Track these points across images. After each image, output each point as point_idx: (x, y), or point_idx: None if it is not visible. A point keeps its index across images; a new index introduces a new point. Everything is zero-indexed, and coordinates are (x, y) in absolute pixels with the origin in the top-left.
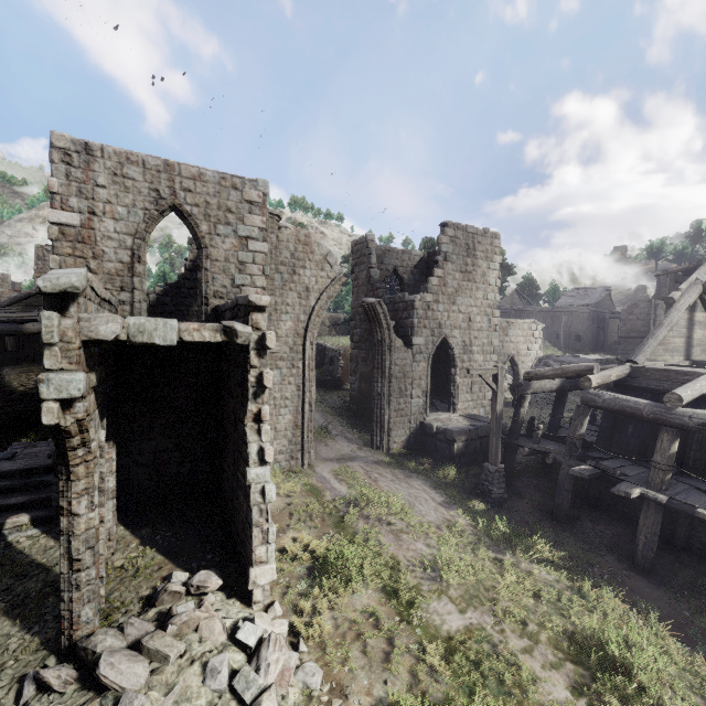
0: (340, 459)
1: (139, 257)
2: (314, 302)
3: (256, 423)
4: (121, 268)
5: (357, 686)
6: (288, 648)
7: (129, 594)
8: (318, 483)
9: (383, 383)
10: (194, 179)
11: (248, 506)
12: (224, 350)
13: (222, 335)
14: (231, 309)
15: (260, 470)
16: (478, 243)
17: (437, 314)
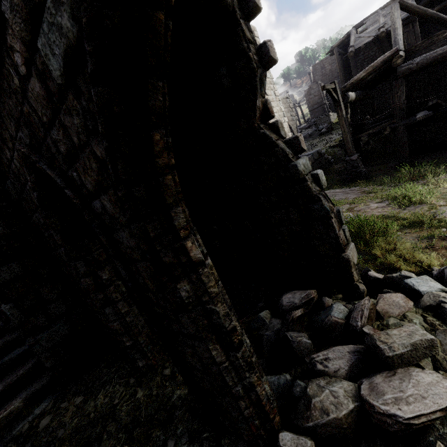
0: None
1: None
2: None
3: (264, 124)
4: None
5: None
6: None
7: None
8: None
9: None
10: None
11: (308, 203)
12: None
13: None
14: None
15: (303, 160)
16: None
17: None
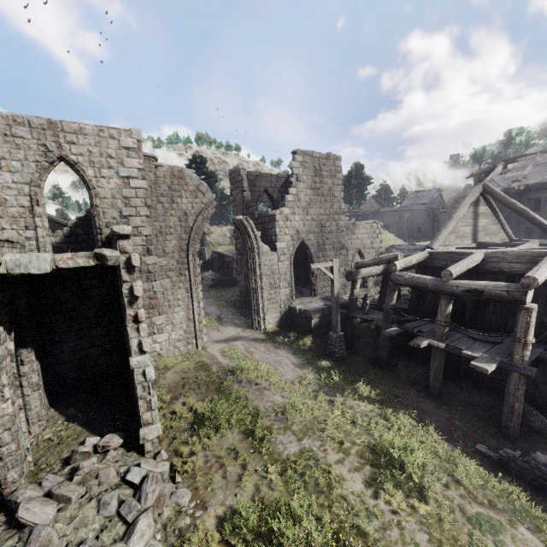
0: (227, 340)
1: (37, 201)
2: (193, 223)
3: (135, 323)
4: (23, 211)
5: (215, 500)
6: (168, 481)
7: (53, 457)
8: (207, 360)
9: (256, 280)
10: (76, 133)
11: (135, 385)
12: (115, 268)
13: (94, 260)
14: (111, 237)
15: (140, 358)
16: (323, 165)
17: (294, 224)
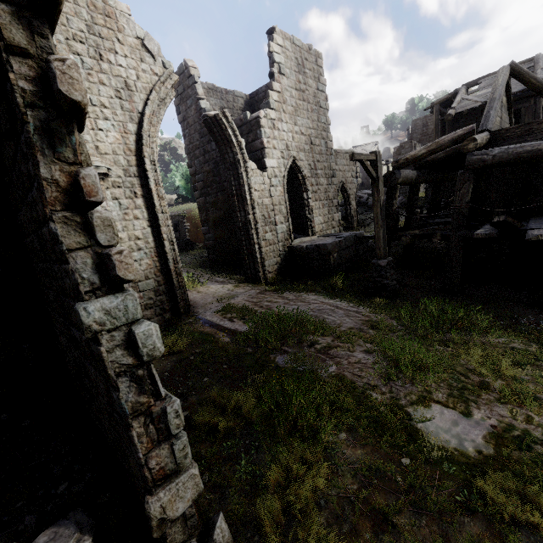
0: (220, 300)
1: None
2: (143, 107)
3: (75, 211)
4: None
5: None
6: None
7: None
8: (206, 328)
9: (246, 210)
10: None
11: (106, 382)
12: None
13: None
14: None
15: (112, 300)
16: (305, 59)
17: (283, 135)
